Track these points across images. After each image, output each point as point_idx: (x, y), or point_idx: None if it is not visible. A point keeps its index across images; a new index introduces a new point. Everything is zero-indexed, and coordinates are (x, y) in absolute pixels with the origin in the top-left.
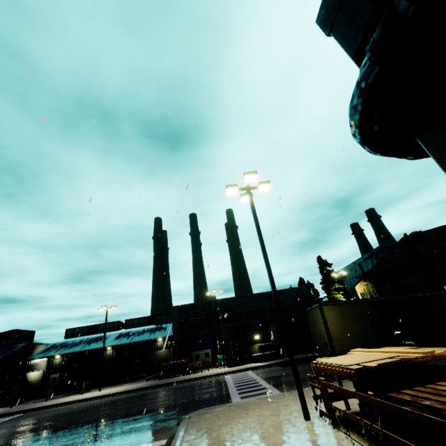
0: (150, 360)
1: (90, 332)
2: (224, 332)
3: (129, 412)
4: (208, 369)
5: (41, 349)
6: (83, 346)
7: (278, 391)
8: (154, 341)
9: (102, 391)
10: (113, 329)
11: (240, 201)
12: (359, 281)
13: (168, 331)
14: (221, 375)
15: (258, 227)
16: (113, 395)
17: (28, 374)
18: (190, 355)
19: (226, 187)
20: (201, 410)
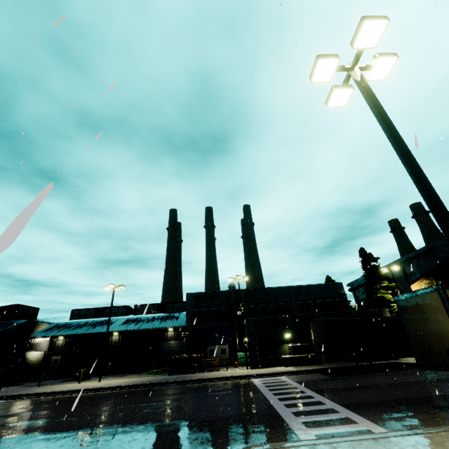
0: (158, 351)
1: (97, 314)
2: (249, 326)
3: (130, 422)
4: (227, 368)
5: (43, 328)
6: (87, 329)
7: (366, 420)
8: (164, 331)
9: (103, 381)
10: (121, 314)
11: (329, 100)
12: (418, 278)
13: (180, 320)
14: (246, 378)
15: (385, 117)
16: (113, 389)
17: (28, 353)
18: (204, 350)
19: (319, 57)
20: (254, 448)
